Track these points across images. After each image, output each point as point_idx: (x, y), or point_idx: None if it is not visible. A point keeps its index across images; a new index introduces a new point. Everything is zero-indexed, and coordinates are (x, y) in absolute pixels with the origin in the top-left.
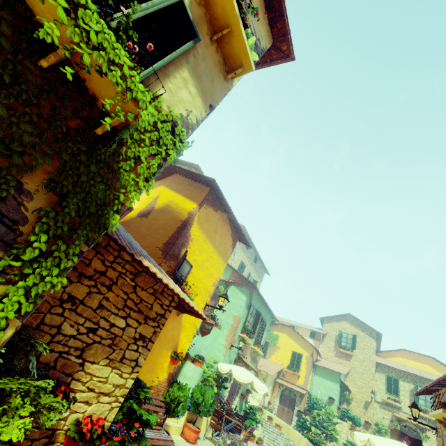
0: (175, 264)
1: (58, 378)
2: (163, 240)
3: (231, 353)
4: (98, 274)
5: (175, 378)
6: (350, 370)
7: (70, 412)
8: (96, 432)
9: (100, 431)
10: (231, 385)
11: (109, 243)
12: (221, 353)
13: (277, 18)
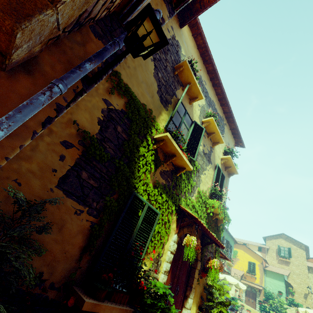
0: None
1: None
2: None
3: None
4: None
5: None
6: (290, 272)
7: None
8: None
9: None
10: None
11: None
12: None
13: (237, 137)
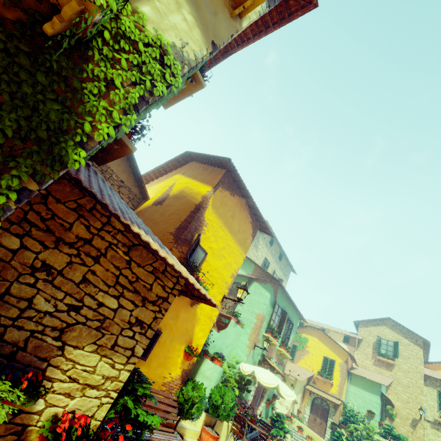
0: (187, 250)
1: (30, 363)
2: (175, 224)
3: (255, 354)
4: (81, 242)
5: (193, 377)
6: (392, 381)
7: (46, 405)
8: (76, 432)
9: (79, 432)
10: (256, 388)
11: (96, 207)
12: (244, 353)
13: None
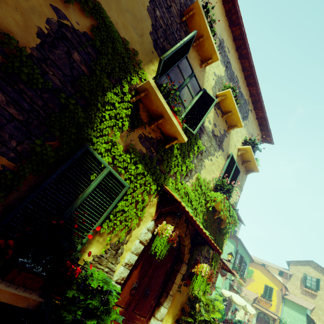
0: None
1: None
2: None
3: (226, 283)
4: None
5: None
6: (315, 307)
7: None
8: None
9: None
10: (226, 303)
11: None
12: (220, 282)
13: (265, 129)
